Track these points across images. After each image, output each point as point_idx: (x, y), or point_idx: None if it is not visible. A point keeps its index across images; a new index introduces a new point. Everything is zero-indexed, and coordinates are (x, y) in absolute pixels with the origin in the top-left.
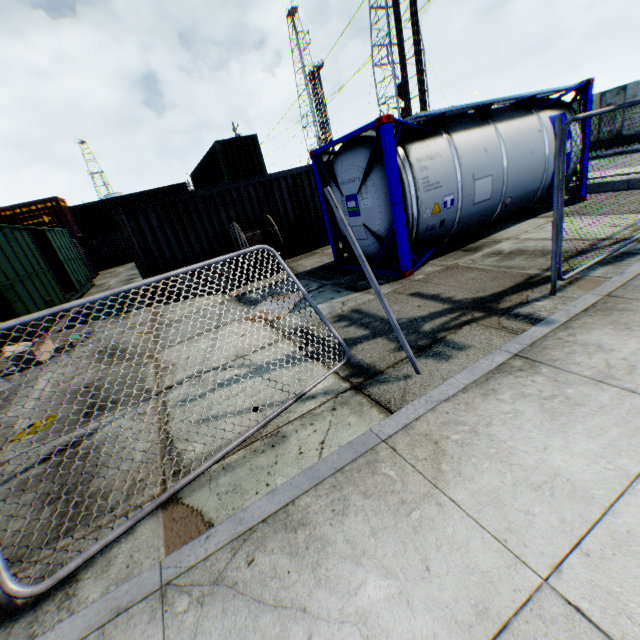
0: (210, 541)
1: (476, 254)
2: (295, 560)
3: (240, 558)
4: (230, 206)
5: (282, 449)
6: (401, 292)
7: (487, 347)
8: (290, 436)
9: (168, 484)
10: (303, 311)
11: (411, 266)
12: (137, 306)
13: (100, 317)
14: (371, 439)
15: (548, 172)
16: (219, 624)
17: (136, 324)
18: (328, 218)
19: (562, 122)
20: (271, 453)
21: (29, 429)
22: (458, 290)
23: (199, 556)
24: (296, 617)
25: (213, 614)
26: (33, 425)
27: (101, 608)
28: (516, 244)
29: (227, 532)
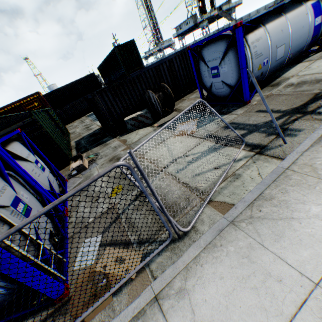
0: (238, 209)
1: (279, 87)
2: (277, 207)
3: (255, 211)
4: (142, 82)
5: (242, 179)
6: (250, 111)
7: (312, 128)
8: (242, 174)
9: (207, 196)
10: (203, 127)
11: (249, 98)
12: (107, 139)
13: (92, 146)
14: (280, 169)
15: (309, 36)
16: (263, 227)
17: (116, 146)
18: (198, 80)
19: (317, 6)
20: (238, 181)
21: (113, 192)
22: (280, 106)
23: (237, 213)
24: (291, 220)
25: (258, 225)
26: (113, 190)
27: (213, 231)
28: (298, 78)
29: (242, 205)
